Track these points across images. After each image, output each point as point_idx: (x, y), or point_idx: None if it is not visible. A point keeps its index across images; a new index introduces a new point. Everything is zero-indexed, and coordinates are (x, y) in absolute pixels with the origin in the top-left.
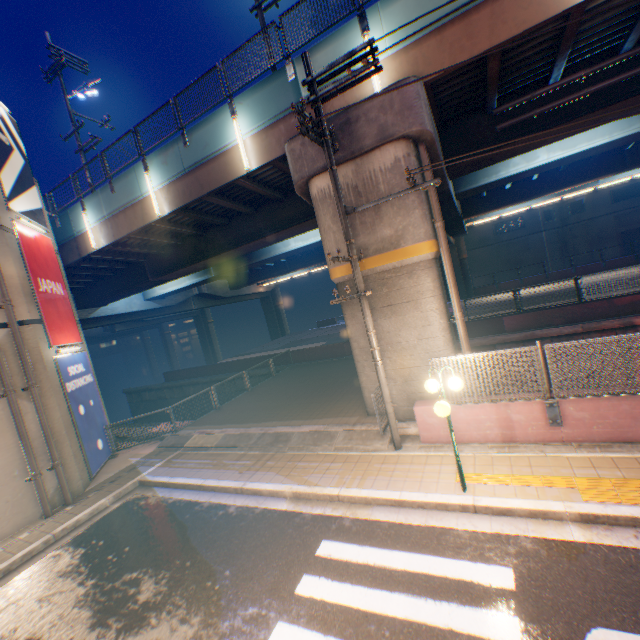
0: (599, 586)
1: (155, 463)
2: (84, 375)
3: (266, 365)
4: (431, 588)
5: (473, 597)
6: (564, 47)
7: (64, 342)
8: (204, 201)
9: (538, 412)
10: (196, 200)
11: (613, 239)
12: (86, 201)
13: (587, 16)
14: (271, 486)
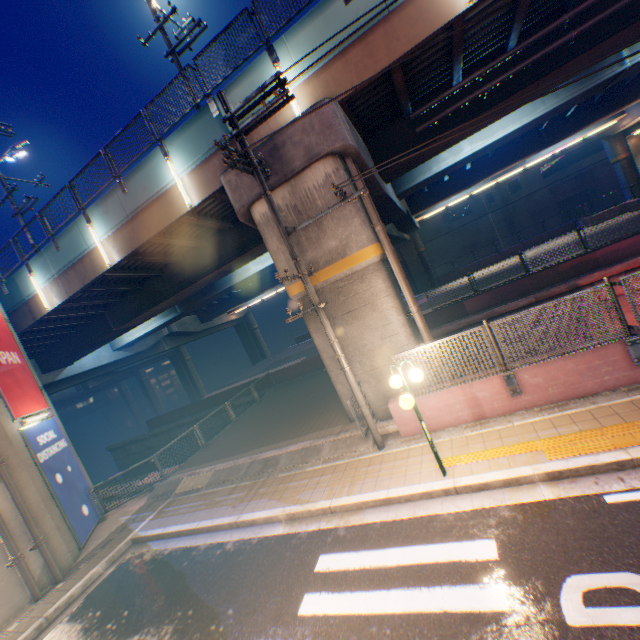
0: (569, 536)
1: (147, 517)
2: (56, 441)
3: (249, 392)
4: (424, 576)
5: (462, 575)
6: (456, 53)
7: (29, 412)
8: (154, 243)
9: (499, 386)
10: (145, 243)
11: (552, 210)
12: (32, 263)
13: (455, 32)
14: (265, 513)
